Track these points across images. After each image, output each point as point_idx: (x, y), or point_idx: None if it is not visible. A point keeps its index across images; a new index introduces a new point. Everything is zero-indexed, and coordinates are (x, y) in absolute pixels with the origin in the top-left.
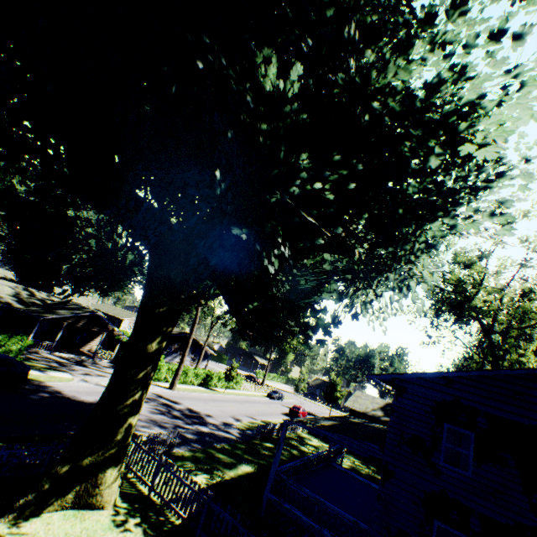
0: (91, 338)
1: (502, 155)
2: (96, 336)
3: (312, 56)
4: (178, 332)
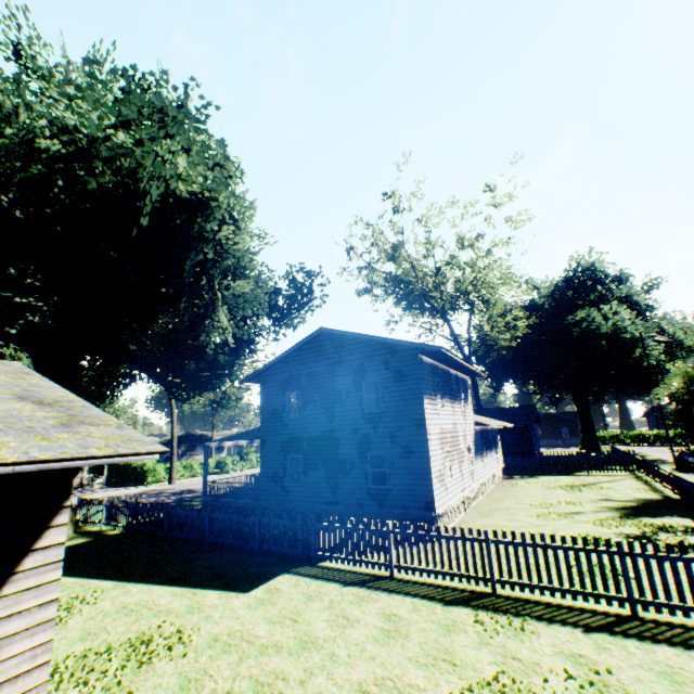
0: (77, 471)
1: (221, 199)
2: (81, 467)
3: (4, 211)
4: (181, 434)
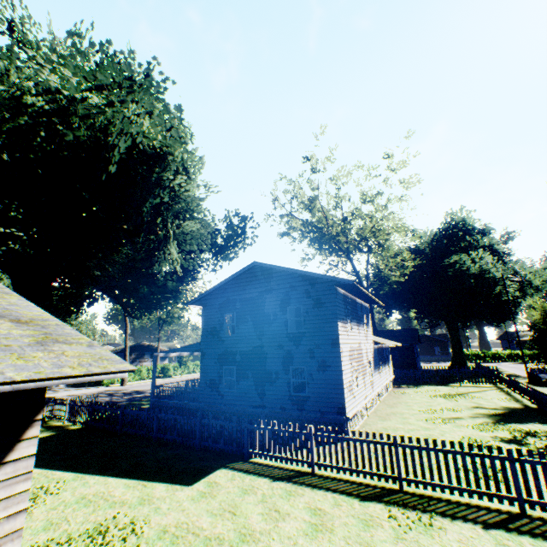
0: None
1: (176, 153)
2: None
3: None
4: (132, 344)
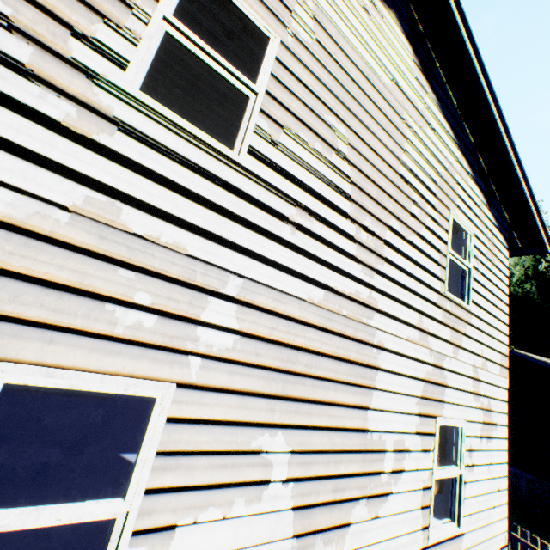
0: None
1: None
2: None
3: None
4: None
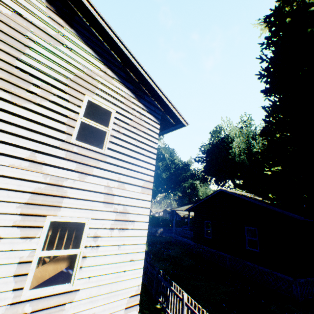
0: None
1: None
2: None
3: None
4: None
